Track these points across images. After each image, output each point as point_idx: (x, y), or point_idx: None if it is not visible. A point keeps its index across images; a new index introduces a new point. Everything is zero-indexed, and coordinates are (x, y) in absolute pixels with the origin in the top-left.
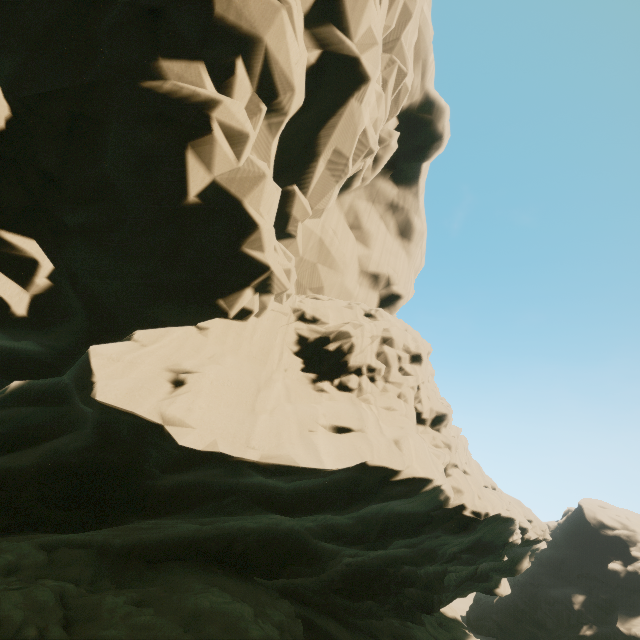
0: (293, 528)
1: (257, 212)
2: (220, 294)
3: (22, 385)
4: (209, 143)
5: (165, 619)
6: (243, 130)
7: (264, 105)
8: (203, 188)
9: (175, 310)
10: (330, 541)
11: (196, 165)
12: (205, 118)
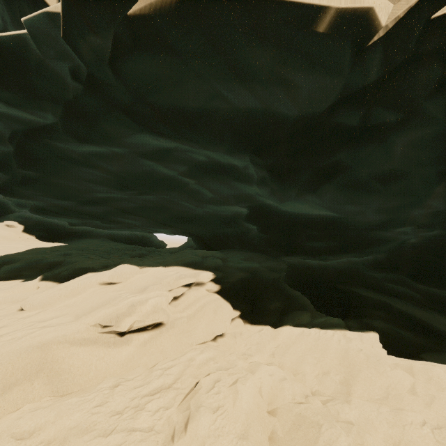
0: (267, 204)
1: None
2: None
3: None
4: None
5: (163, 256)
6: None
7: None
8: None
9: None
10: (276, 197)
11: None
12: None
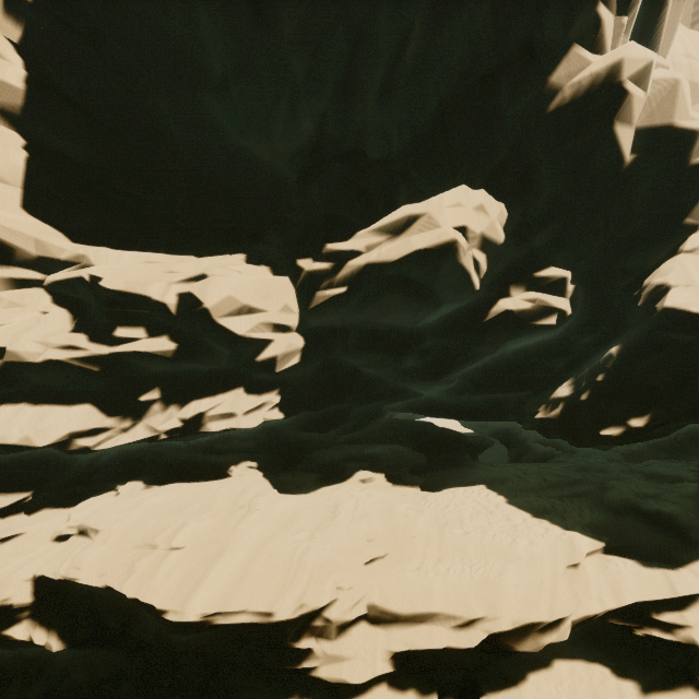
0: None
1: (688, 120)
2: (682, 215)
3: (619, 349)
4: (627, 104)
5: None
6: (646, 63)
7: (624, 17)
8: (631, 143)
9: (641, 253)
10: None
11: (622, 131)
12: (616, 87)
